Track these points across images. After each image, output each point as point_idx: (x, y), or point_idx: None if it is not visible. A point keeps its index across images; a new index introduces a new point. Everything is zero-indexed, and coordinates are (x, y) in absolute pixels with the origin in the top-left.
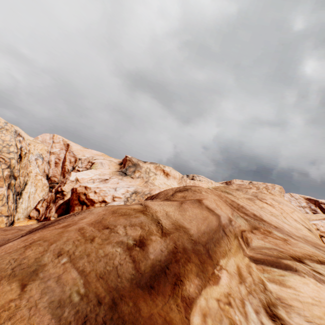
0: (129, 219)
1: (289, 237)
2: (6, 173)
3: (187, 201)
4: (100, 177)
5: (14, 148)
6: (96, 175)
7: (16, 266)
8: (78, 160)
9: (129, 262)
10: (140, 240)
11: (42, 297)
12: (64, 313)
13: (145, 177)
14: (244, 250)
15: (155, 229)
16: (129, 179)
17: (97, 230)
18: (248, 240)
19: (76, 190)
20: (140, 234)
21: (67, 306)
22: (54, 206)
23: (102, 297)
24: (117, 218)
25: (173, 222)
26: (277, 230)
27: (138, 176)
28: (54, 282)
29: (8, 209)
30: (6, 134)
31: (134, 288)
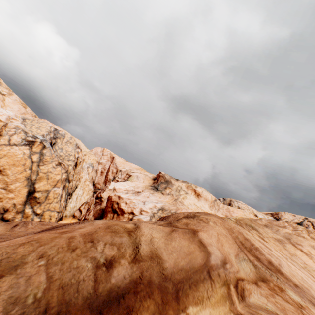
0: (113, 237)
1: (311, 305)
2: (64, 176)
3: (179, 229)
4: (134, 190)
5: (73, 157)
6: (131, 187)
7: (5, 258)
8: (119, 172)
9: (91, 280)
10: (110, 261)
11: (7, 290)
12: (13, 309)
13: (175, 195)
14: (233, 303)
15: (129, 253)
16: (160, 195)
17: (83, 242)
18: (245, 293)
19: (111, 198)
20: (113, 255)
21: (19, 304)
22: (93, 209)
23: (51, 306)
24: (106, 234)
25: (152, 250)
26: (295, 290)
27: (169, 193)
28: (24, 280)
29: (60, 206)
30: (70, 146)
31: (85, 307)
